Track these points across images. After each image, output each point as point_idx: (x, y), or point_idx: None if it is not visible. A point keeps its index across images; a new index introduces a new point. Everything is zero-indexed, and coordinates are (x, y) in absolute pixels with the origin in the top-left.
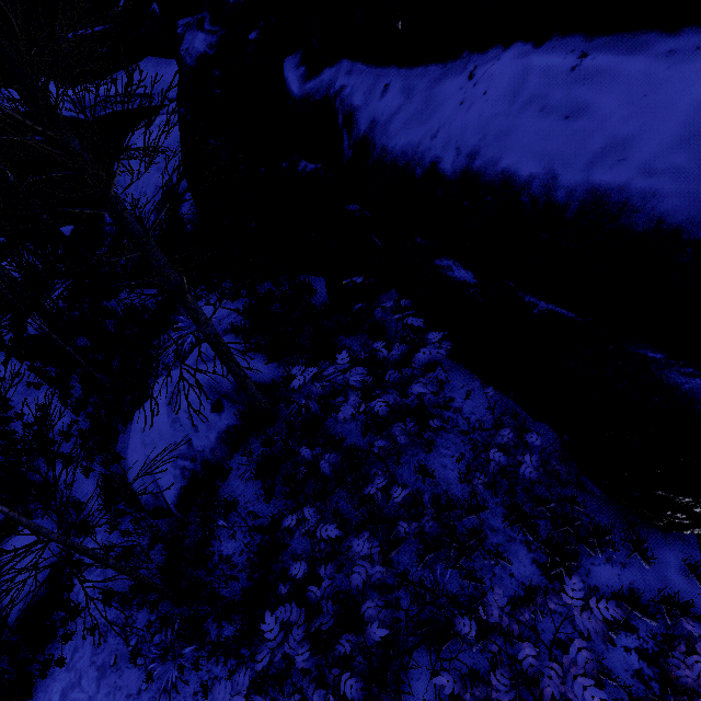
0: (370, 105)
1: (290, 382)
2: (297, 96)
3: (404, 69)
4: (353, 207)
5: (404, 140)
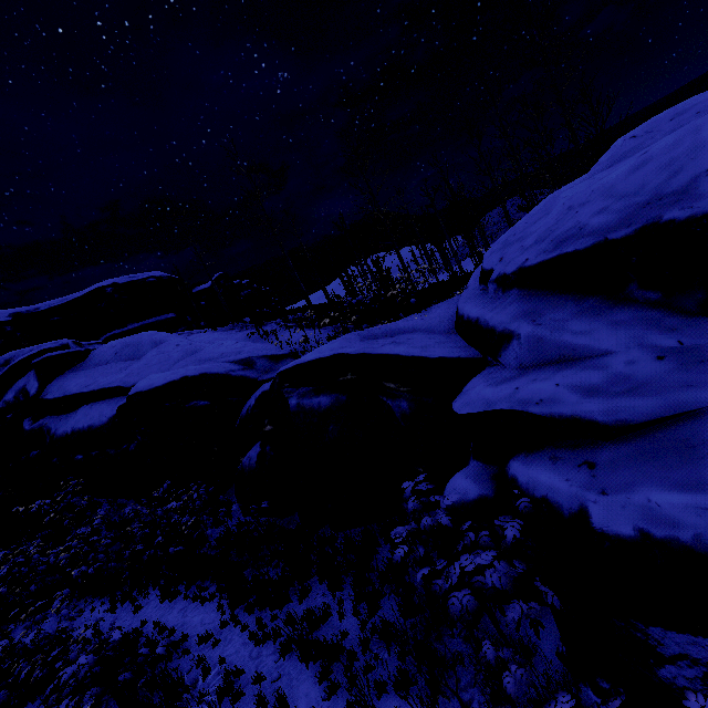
0: (56, 425)
1: (17, 548)
2: (28, 430)
3: (66, 414)
4: (55, 459)
5: (62, 430)
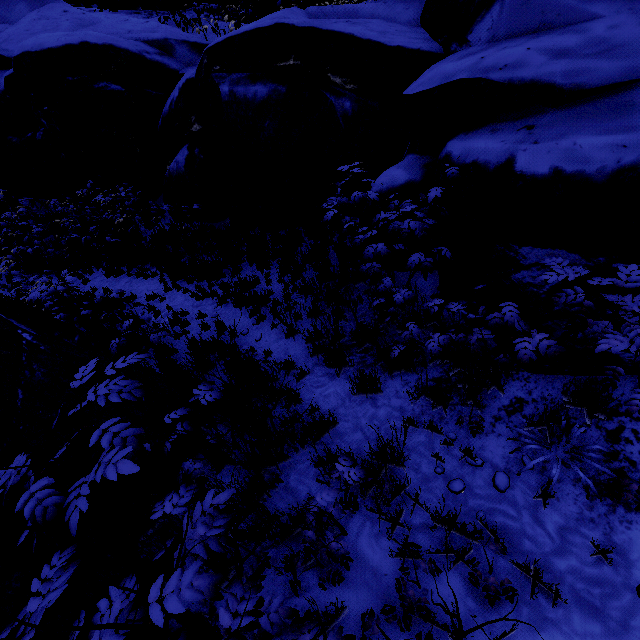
0: None
1: None
2: None
3: None
4: None
5: None
